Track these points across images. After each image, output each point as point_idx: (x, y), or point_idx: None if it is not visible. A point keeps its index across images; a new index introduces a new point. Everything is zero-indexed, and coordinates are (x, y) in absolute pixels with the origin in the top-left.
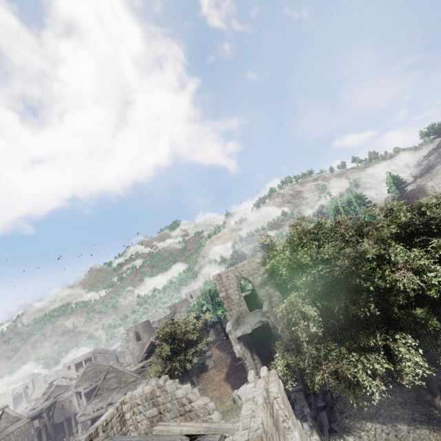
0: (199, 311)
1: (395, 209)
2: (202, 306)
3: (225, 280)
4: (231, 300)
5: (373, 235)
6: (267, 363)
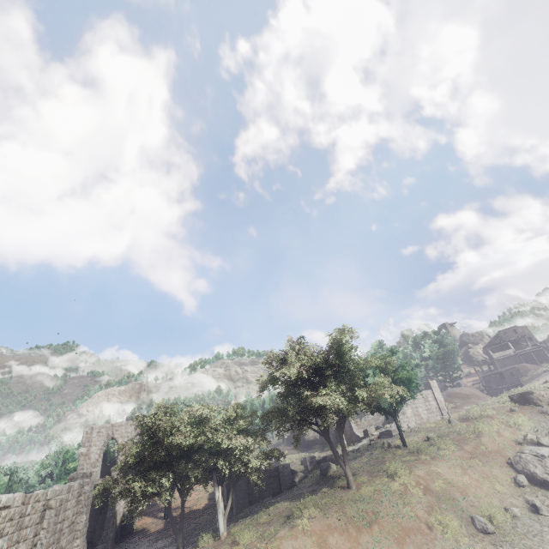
0: (39, 473)
1: (214, 409)
2: (46, 468)
3: (95, 435)
4: (89, 457)
5: (184, 416)
6: (86, 538)
